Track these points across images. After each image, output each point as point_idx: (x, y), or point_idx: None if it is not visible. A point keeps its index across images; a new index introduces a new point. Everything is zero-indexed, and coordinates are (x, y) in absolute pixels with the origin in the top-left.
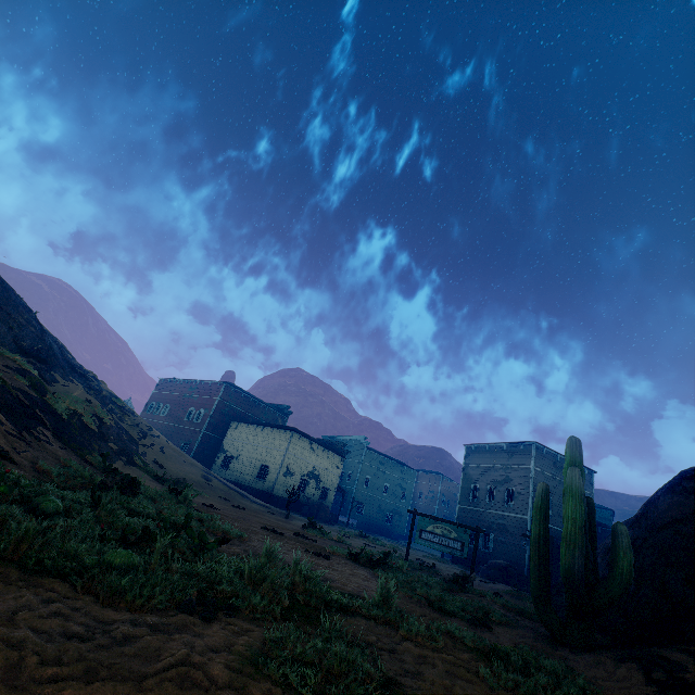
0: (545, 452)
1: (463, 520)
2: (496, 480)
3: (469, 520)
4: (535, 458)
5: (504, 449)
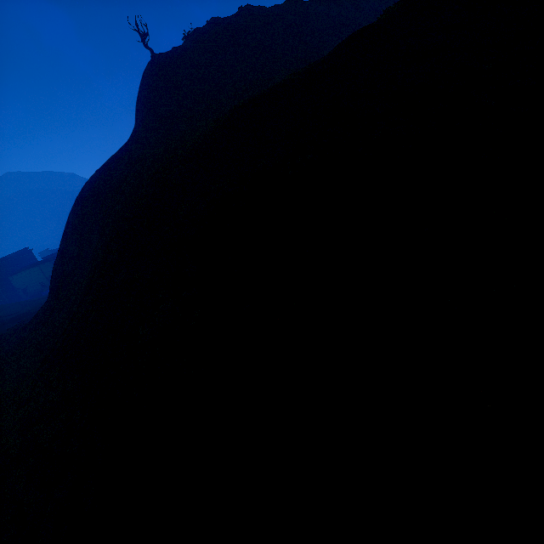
0: None
1: None
2: None
3: None
4: None
5: None
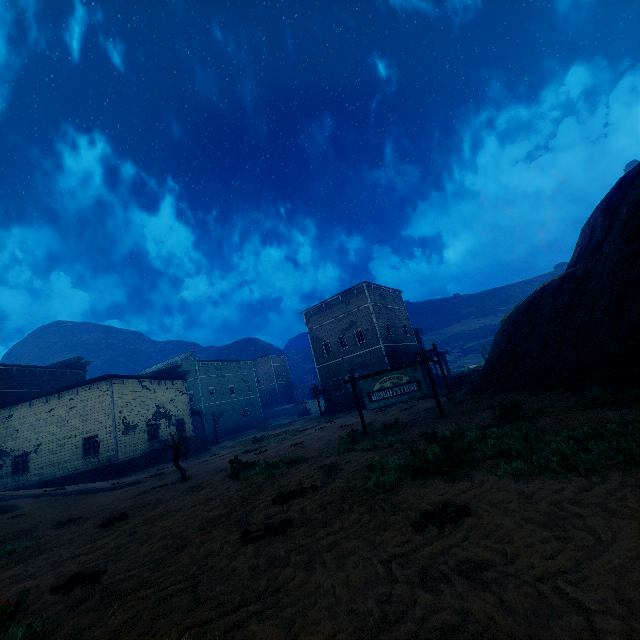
0: (373, 288)
1: (326, 377)
2: (343, 329)
3: (332, 374)
4: (369, 296)
5: (340, 300)
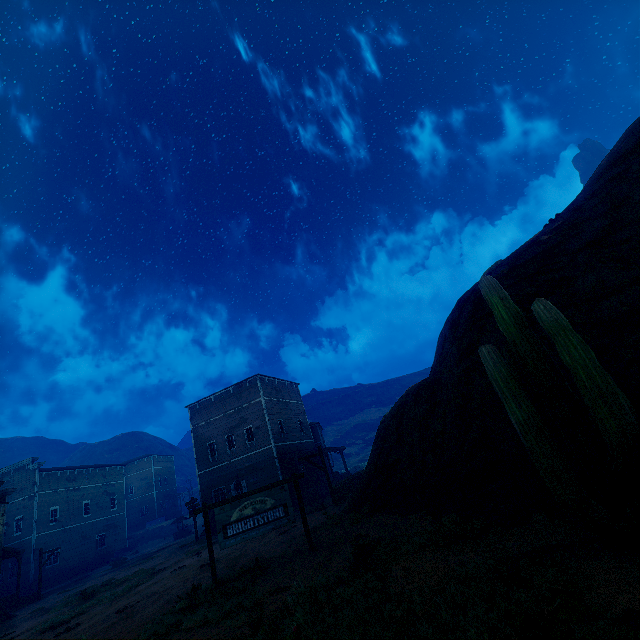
0: (267, 381)
1: (208, 486)
2: (232, 426)
3: (216, 481)
4: (263, 389)
5: (231, 393)
